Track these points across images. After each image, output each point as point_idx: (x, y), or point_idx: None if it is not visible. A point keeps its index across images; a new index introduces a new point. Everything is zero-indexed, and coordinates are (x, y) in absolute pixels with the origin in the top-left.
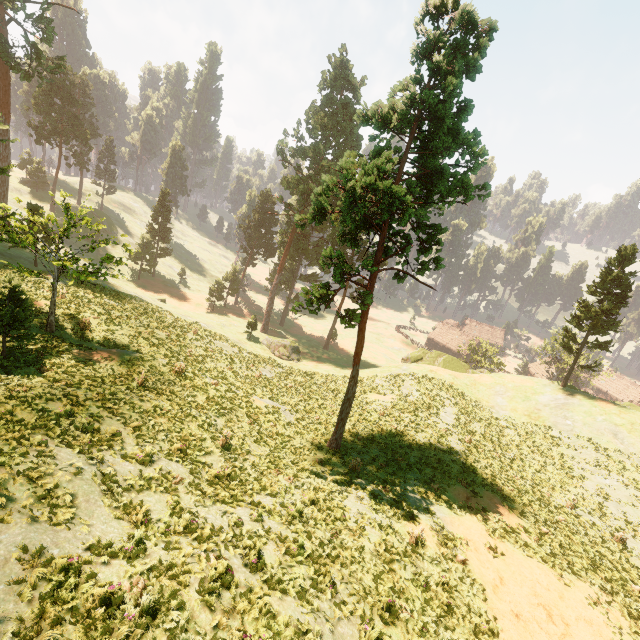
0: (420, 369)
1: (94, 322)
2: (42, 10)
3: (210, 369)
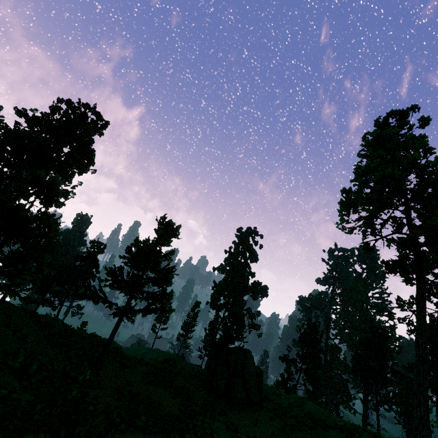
0: None
1: None
2: None
3: None
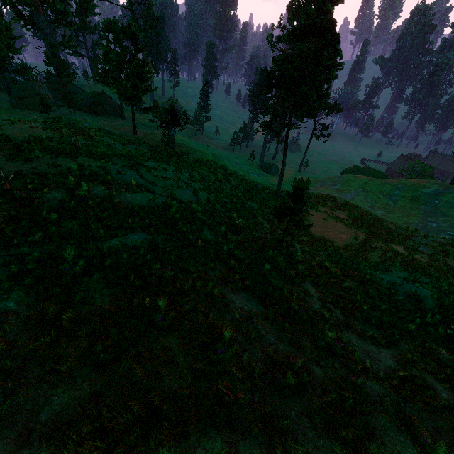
0: (348, 176)
1: (186, 148)
2: None
3: (228, 168)
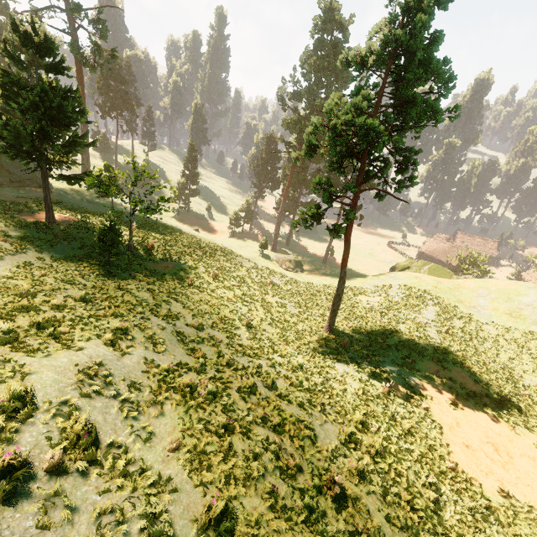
0: (406, 276)
1: (155, 245)
2: (99, 15)
3: (234, 276)
